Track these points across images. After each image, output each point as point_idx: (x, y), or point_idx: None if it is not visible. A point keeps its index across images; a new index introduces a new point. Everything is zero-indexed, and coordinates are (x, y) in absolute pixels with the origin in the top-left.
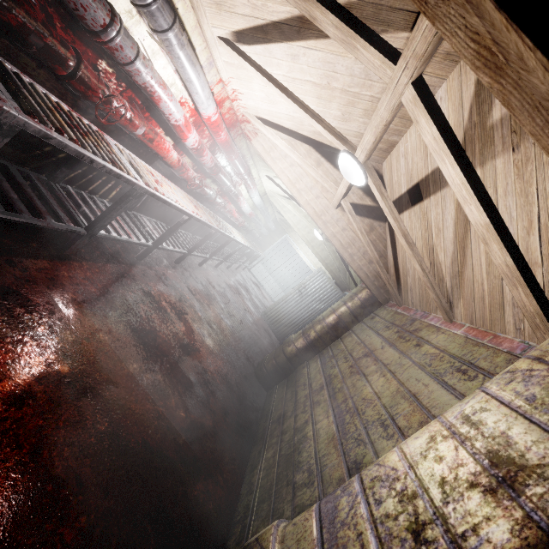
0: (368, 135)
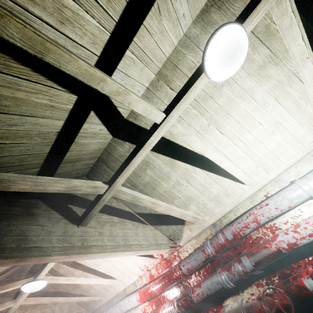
0: (27, 294)
